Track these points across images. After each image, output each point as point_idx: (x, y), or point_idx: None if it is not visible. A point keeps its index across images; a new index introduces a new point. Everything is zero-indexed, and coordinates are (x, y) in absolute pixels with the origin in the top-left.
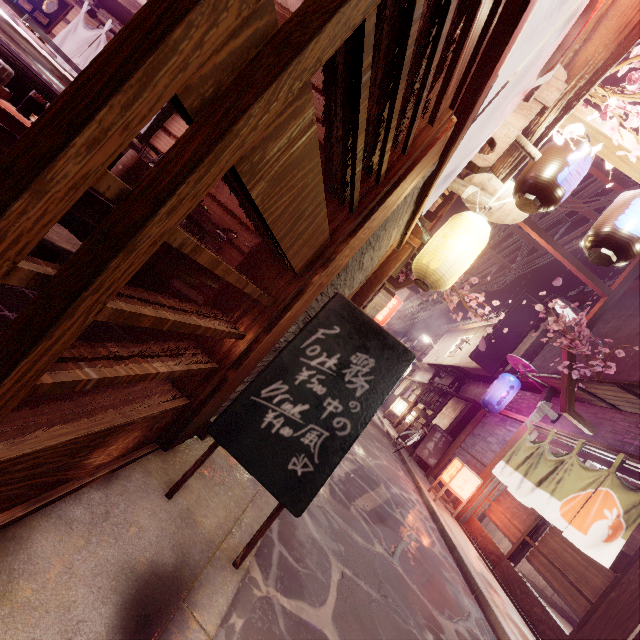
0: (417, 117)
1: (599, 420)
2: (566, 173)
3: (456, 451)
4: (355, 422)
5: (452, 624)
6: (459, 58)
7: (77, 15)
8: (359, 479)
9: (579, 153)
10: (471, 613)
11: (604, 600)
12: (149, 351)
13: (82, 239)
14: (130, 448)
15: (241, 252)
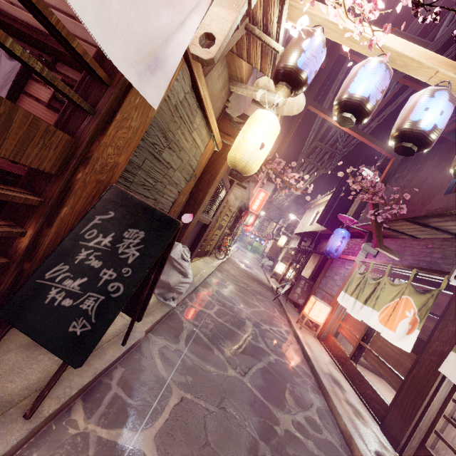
0: None
1: (403, 248)
2: (304, 58)
3: (316, 291)
4: (127, 284)
5: (290, 416)
6: None
7: None
8: (229, 324)
9: (308, 39)
10: (314, 404)
11: (409, 376)
12: None
13: None
14: None
15: None
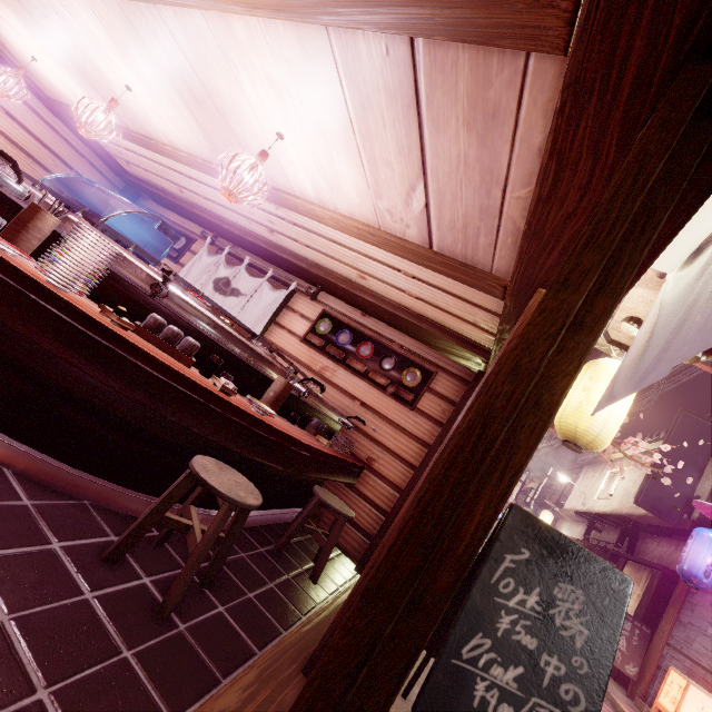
0: None
1: None
2: None
3: (663, 652)
4: (588, 690)
5: None
6: None
7: (199, 245)
8: None
9: None
10: None
11: None
12: None
13: (236, 466)
14: None
15: (360, 431)
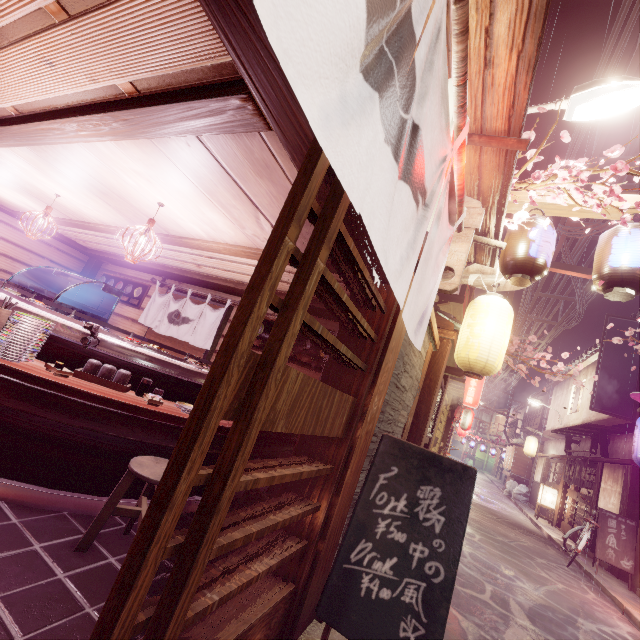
0: (377, 297)
1: None
2: (535, 247)
3: None
4: (446, 562)
5: None
6: None
7: (154, 290)
8: (526, 622)
9: (535, 230)
10: None
11: None
12: (249, 554)
13: None
14: None
15: None
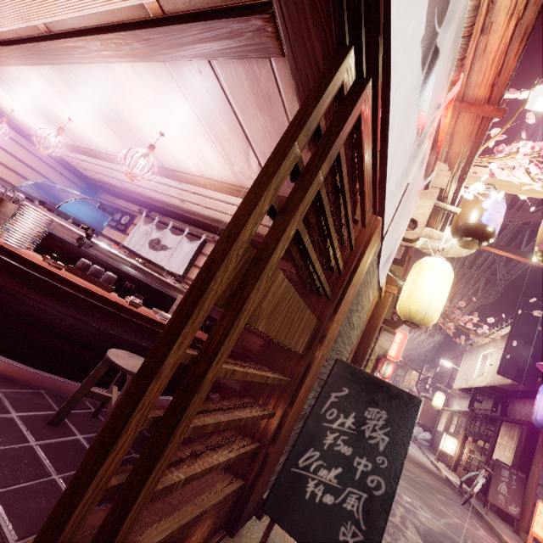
0: (351, 232)
1: None
2: (487, 215)
3: (537, 491)
4: (387, 478)
5: None
6: (364, 196)
7: (139, 219)
8: None
9: (489, 200)
10: None
11: None
12: (210, 445)
13: None
14: (205, 537)
15: (259, 335)
